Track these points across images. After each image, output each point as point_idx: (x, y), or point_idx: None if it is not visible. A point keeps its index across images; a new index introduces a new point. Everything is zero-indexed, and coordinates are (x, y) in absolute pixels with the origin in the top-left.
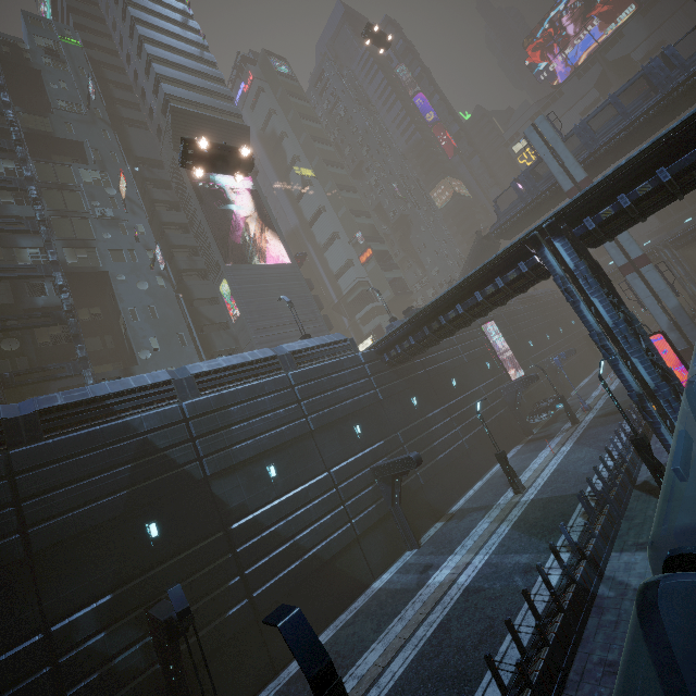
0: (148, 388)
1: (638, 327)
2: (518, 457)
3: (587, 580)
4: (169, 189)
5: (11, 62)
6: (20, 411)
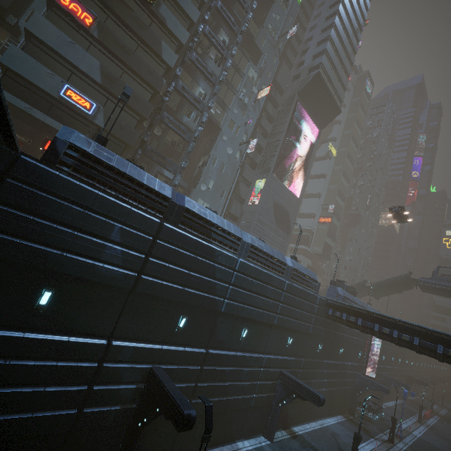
0: (230, 235)
1: None
2: (344, 428)
3: None
4: (275, 108)
5: None
6: (176, 198)
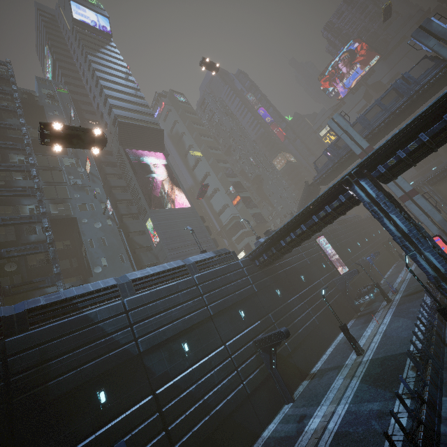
0: (101, 290)
1: (424, 232)
2: (353, 328)
3: (431, 421)
4: (115, 167)
5: (27, 102)
6: (14, 310)
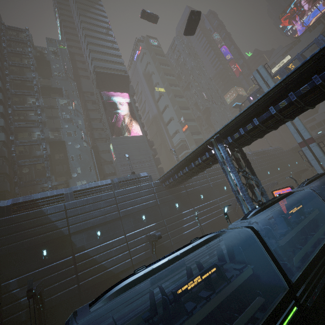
0: (54, 196)
1: (261, 188)
2: None
3: None
4: (95, 104)
5: (39, 59)
6: (7, 203)
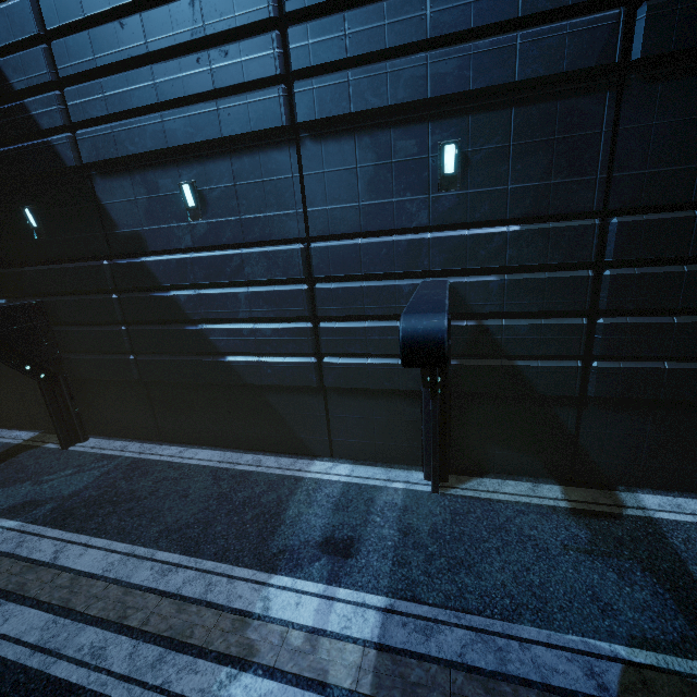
0: None
1: None
2: None
3: None
4: None
5: None
6: None
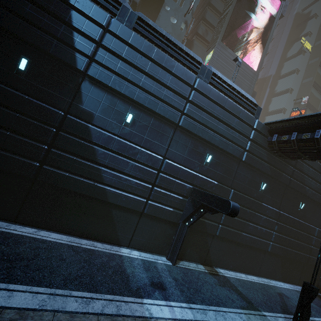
0: None
1: None
2: None
3: None
4: None
5: None
6: None
